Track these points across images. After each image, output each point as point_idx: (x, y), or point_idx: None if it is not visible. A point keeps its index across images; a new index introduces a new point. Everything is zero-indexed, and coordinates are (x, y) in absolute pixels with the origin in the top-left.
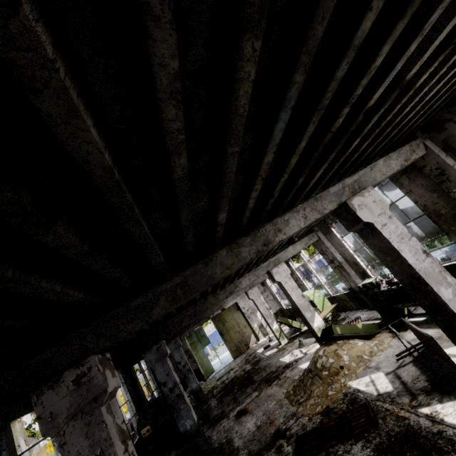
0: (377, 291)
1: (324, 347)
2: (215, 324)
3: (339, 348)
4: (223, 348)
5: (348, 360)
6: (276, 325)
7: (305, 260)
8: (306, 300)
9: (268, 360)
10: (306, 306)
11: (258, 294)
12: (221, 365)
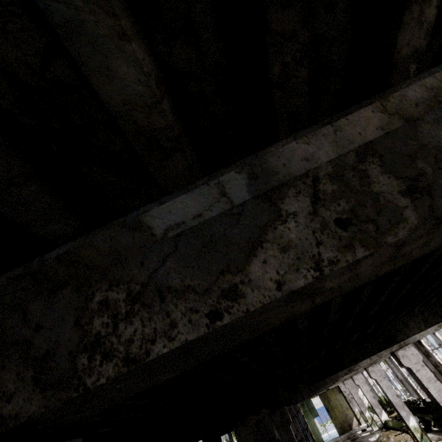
0: (413, 406)
1: (383, 431)
2: (322, 400)
3: (390, 433)
4: (331, 425)
5: (393, 440)
6: (368, 414)
7: (383, 368)
8: (376, 400)
9: (361, 438)
10: (376, 404)
11: (352, 385)
12: (329, 438)
